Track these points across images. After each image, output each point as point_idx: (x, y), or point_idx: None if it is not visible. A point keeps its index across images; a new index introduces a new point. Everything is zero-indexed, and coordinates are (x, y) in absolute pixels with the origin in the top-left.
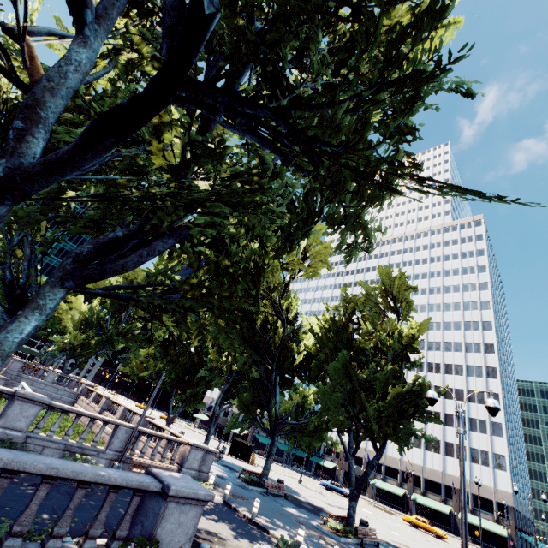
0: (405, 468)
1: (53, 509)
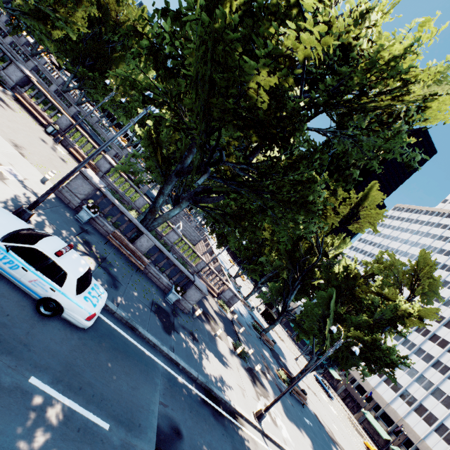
0: (400, 425)
1: (170, 272)
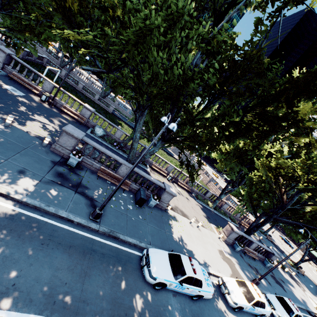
0: None
1: None
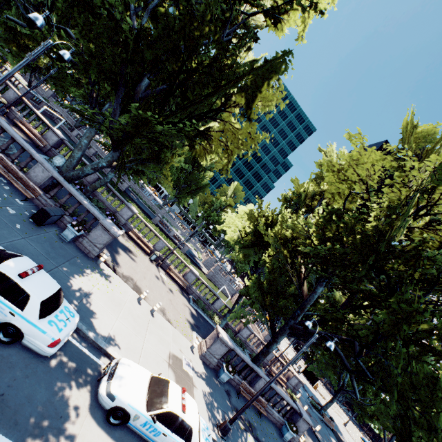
0: None
1: None
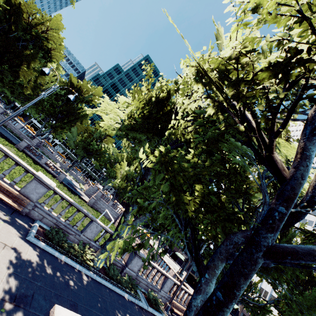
0: None
1: None
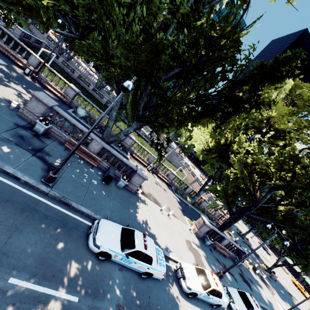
0: None
1: None
